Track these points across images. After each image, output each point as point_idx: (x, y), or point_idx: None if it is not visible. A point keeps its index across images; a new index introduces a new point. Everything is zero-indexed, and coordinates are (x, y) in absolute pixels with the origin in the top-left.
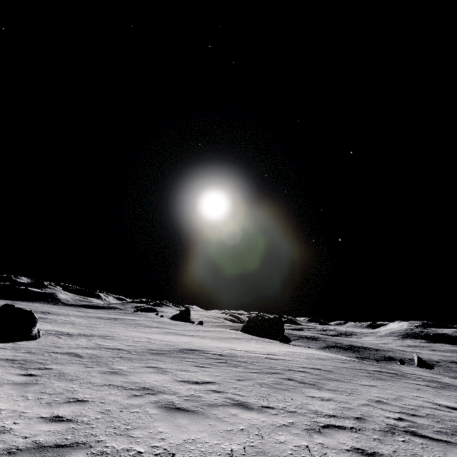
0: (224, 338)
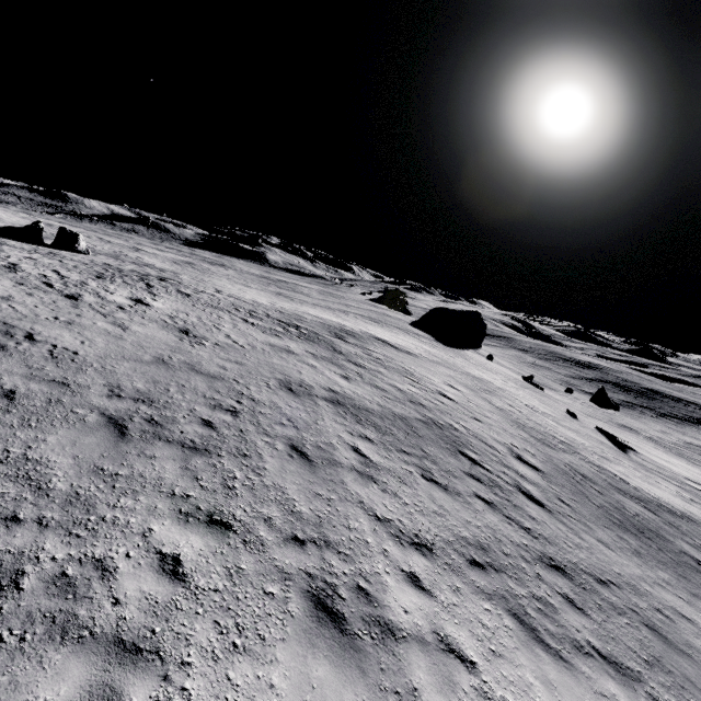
0: (313, 305)
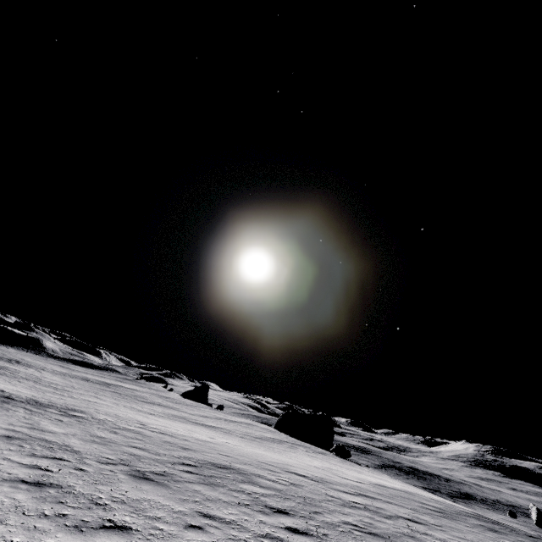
0: (258, 439)
